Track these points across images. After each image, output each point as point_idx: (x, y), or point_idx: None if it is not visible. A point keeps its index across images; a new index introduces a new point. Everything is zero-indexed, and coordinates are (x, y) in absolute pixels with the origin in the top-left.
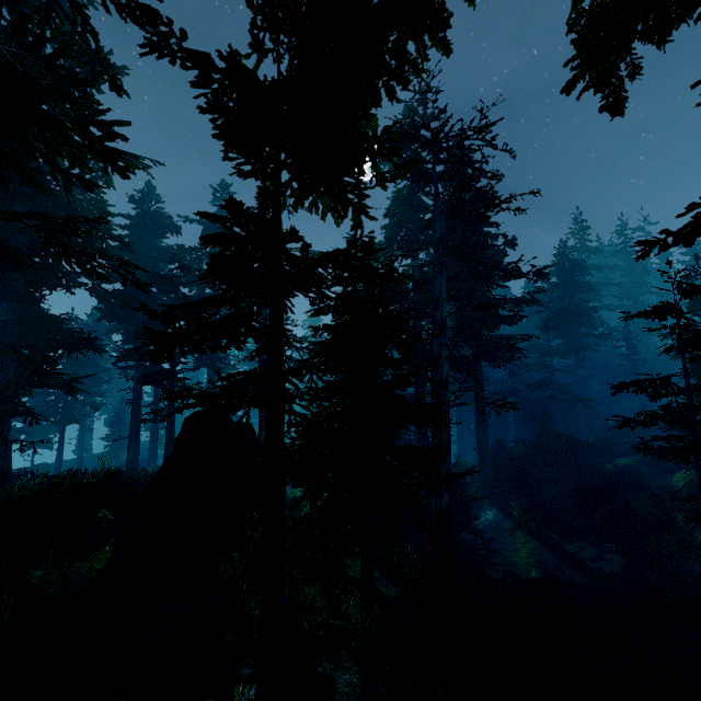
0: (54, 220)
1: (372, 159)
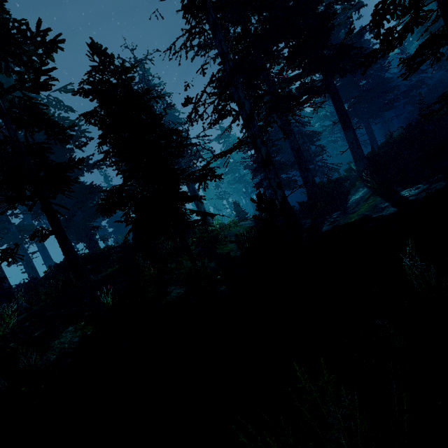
0: None
1: None
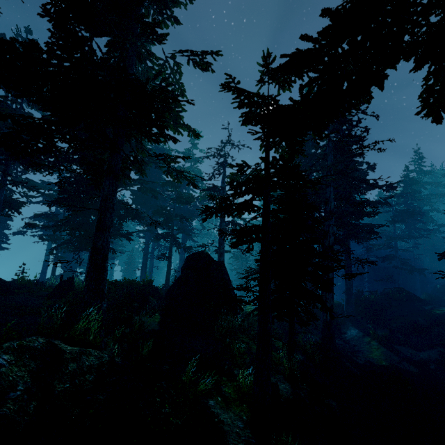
0: (170, 157)
1: (312, 129)
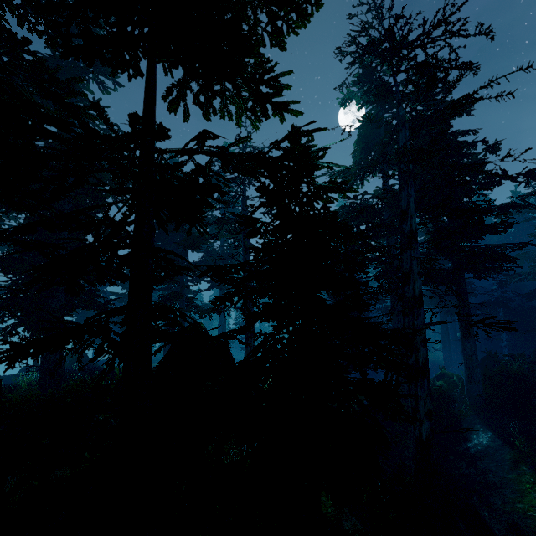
0: None
1: (267, 15)
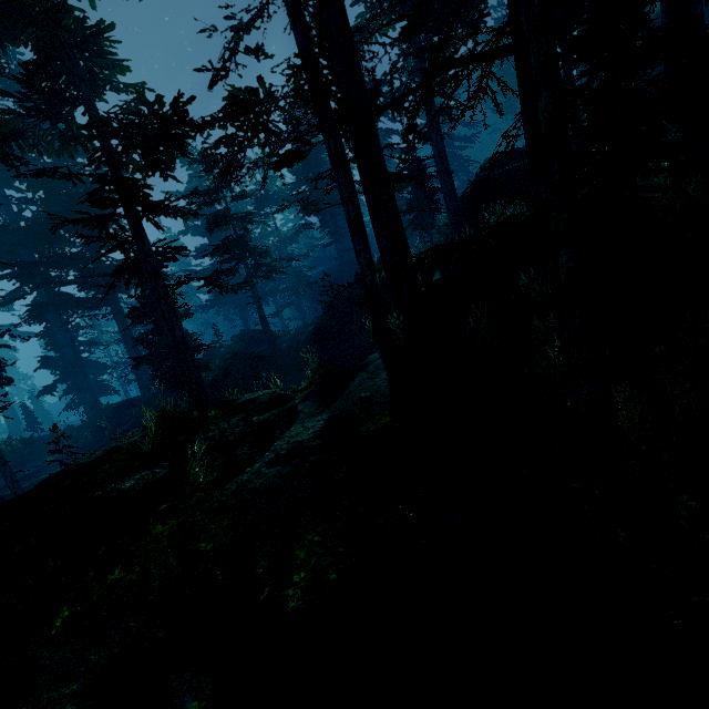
0: None
1: None
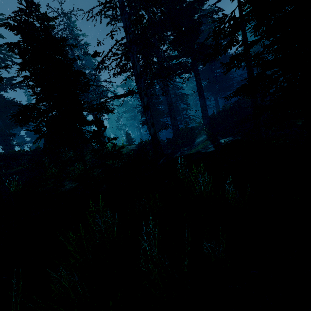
0: None
1: None
